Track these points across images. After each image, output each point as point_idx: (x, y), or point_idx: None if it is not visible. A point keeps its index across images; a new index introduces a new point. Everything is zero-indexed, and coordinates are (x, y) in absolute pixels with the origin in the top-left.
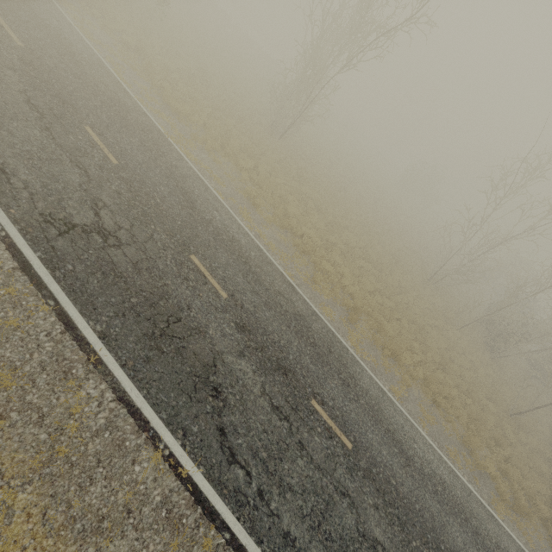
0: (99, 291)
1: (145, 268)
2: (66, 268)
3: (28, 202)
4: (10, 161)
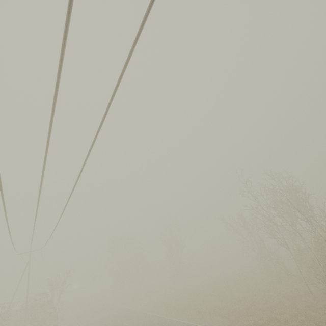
0: None
1: None
2: None
3: None
4: None
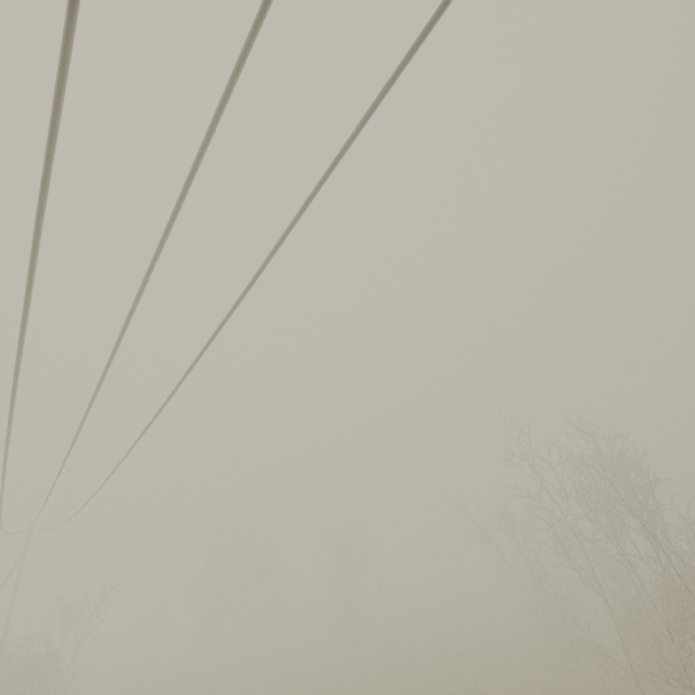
0: None
1: None
2: None
3: None
4: None
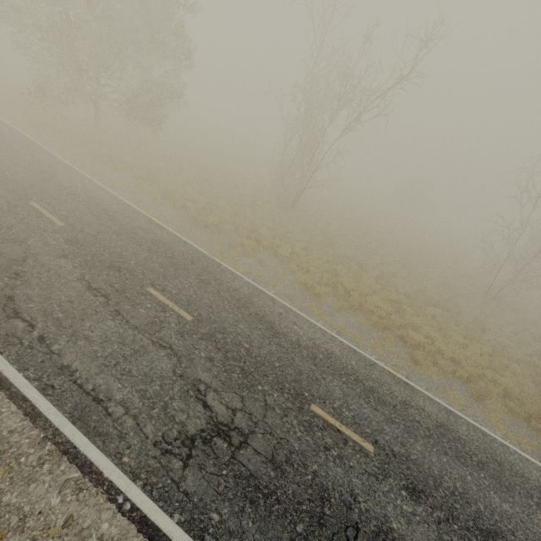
0: (261, 540)
1: (284, 460)
2: (213, 522)
3: (135, 433)
4: (99, 380)
